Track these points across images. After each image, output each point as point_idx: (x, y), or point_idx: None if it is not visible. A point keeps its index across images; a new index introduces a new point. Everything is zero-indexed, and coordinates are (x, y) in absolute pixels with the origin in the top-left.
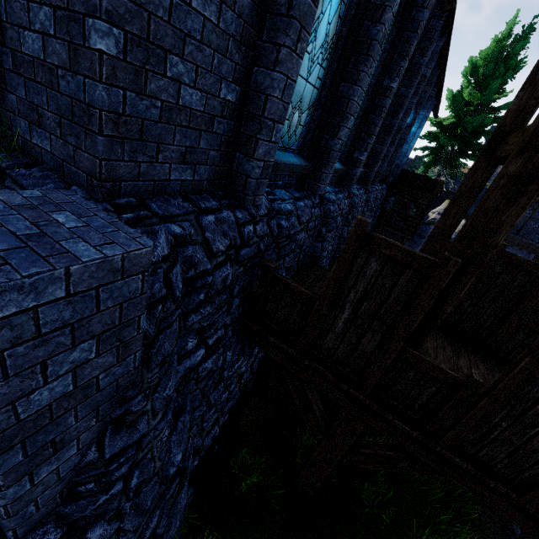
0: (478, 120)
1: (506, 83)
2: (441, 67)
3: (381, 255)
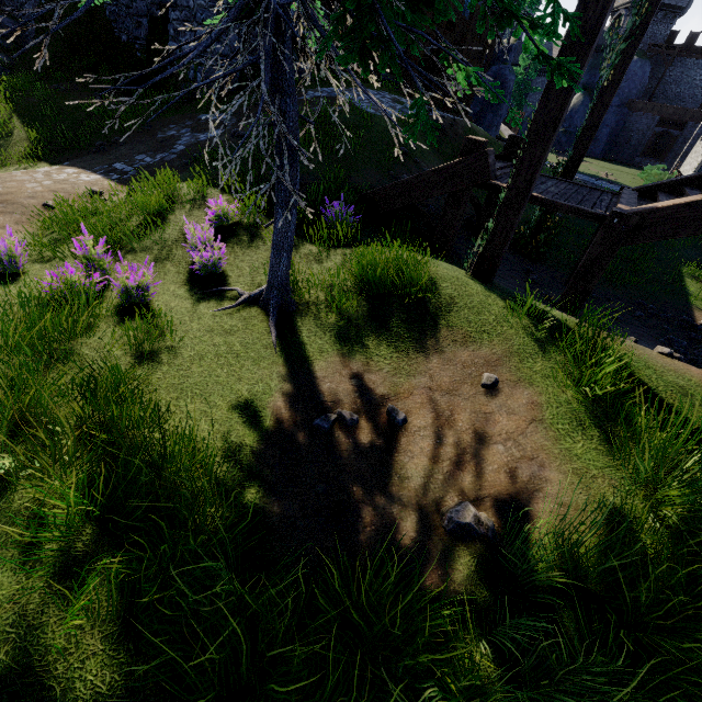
0: None
1: None
2: None
3: None
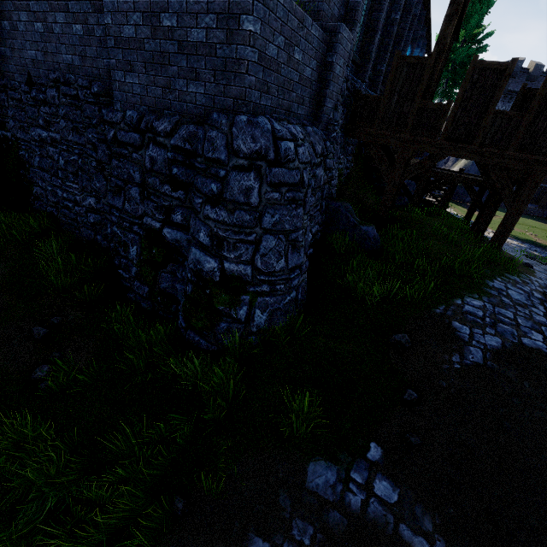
0: (464, 52)
1: (482, 18)
2: (426, 8)
3: (407, 64)
